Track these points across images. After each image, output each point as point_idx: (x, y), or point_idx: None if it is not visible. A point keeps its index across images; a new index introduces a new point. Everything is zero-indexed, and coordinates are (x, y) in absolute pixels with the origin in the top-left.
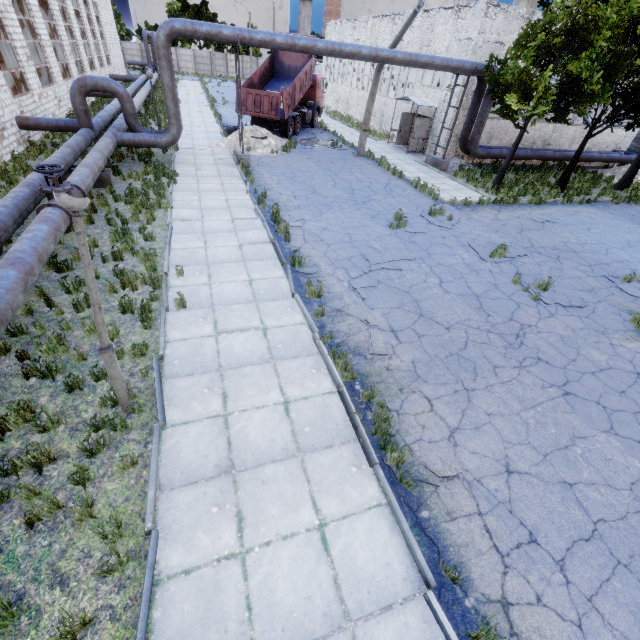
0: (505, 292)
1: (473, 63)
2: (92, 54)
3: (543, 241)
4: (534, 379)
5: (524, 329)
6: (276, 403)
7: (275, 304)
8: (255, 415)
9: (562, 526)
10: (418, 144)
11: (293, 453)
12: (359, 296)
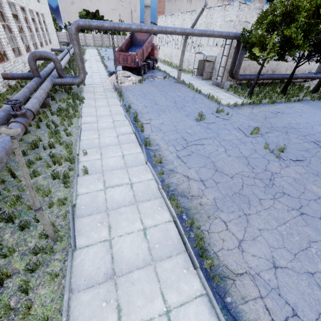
0: (261, 154)
1: (234, 33)
2: (41, 39)
3: (277, 123)
4: (282, 206)
5: (273, 175)
6: (139, 230)
7: (137, 168)
8: (127, 238)
9: (311, 303)
10: (207, 75)
11: (149, 262)
12: (182, 161)
